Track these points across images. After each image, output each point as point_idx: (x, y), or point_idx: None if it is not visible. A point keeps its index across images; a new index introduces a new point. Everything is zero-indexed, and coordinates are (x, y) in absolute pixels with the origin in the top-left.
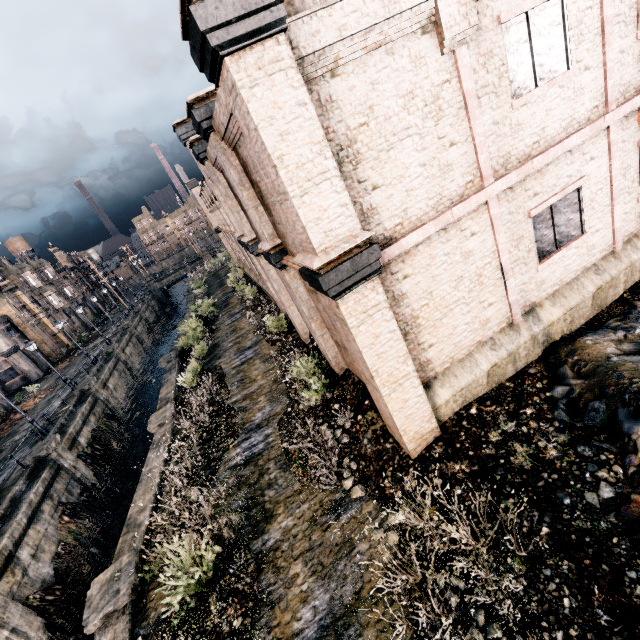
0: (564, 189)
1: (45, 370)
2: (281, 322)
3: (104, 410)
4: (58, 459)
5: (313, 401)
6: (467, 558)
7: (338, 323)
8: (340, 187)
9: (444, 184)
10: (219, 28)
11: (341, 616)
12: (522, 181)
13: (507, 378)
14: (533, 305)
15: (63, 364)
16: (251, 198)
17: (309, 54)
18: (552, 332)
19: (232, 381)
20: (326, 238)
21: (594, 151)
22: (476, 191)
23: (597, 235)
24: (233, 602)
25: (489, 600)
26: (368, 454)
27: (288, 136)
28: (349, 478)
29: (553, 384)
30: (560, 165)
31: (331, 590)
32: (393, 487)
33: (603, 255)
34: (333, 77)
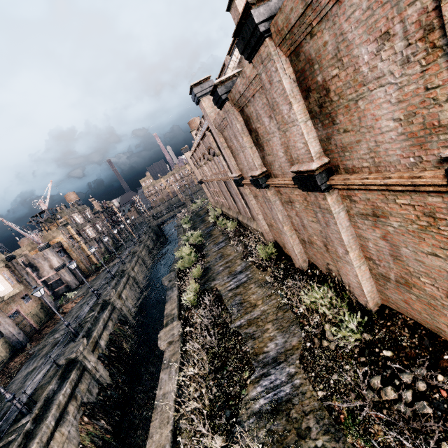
0: None
1: (80, 281)
2: (271, 250)
3: (118, 316)
4: (83, 361)
5: (353, 343)
6: None
7: None
8: None
9: None
10: None
11: None
12: None
13: None
14: None
15: (92, 277)
16: (300, 111)
17: None
18: None
19: (231, 303)
20: None
21: None
22: None
23: None
24: None
25: None
26: None
27: None
28: None
29: None
30: None
31: None
32: None
33: None
34: None
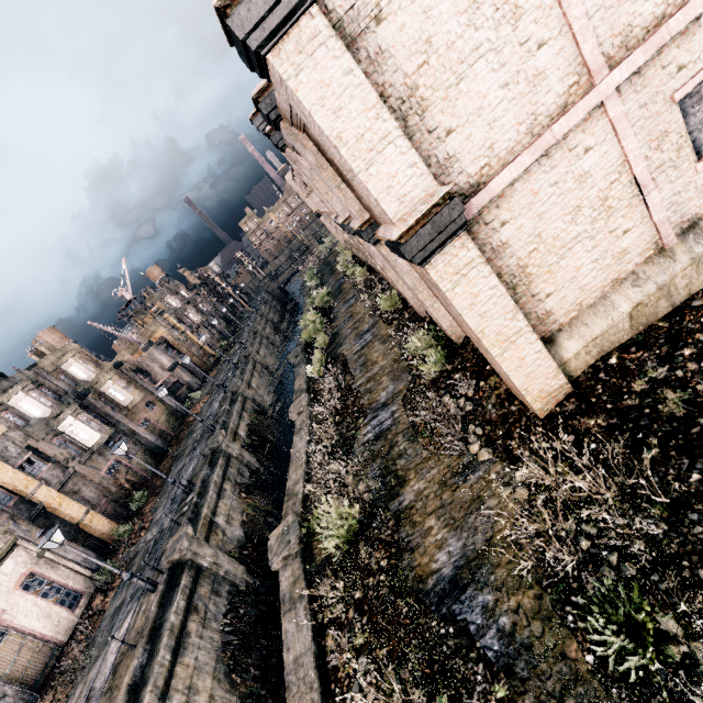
0: None
1: (201, 379)
2: (394, 299)
3: (253, 407)
4: (227, 449)
5: (432, 374)
6: (600, 507)
7: (434, 289)
8: (405, 147)
9: (537, 100)
10: (255, 29)
11: (474, 559)
12: (655, 57)
13: (660, 317)
14: (695, 219)
15: (213, 372)
16: (331, 178)
17: (347, 11)
18: None
19: (355, 366)
20: (401, 205)
21: None
22: (584, 94)
23: None
24: (378, 548)
25: (623, 543)
26: (493, 419)
27: (341, 111)
28: (475, 443)
29: None
30: None
31: (463, 539)
32: (521, 448)
33: None
34: (379, 24)
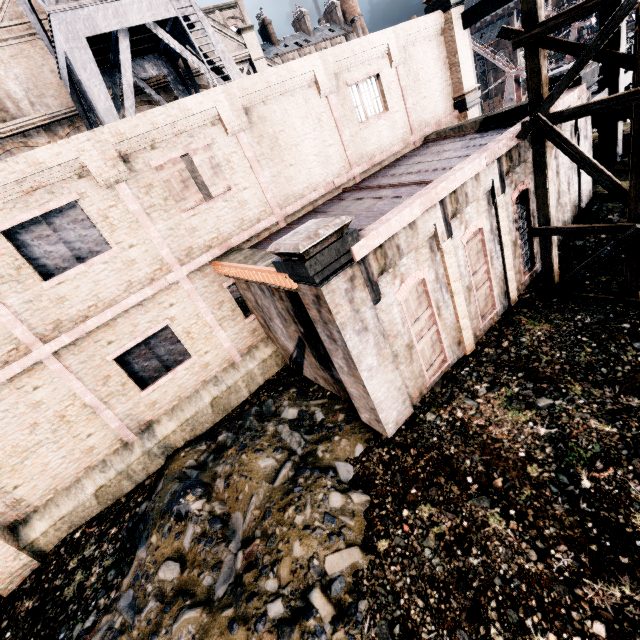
0: (144, 333)
1: None
2: None
3: None
4: None
5: None
6: None
7: None
8: None
9: None
10: None
11: None
12: (87, 336)
13: (126, 492)
14: (151, 422)
15: None
16: None
17: None
18: (171, 443)
19: None
20: None
21: (172, 299)
22: (25, 355)
23: (209, 355)
24: None
25: None
26: None
27: None
28: None
29: (148, 498)
30: (133, 316)
31: None
32: None
33: (224, 367)
34: None
